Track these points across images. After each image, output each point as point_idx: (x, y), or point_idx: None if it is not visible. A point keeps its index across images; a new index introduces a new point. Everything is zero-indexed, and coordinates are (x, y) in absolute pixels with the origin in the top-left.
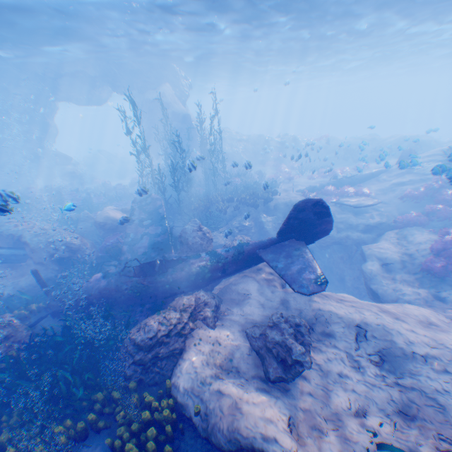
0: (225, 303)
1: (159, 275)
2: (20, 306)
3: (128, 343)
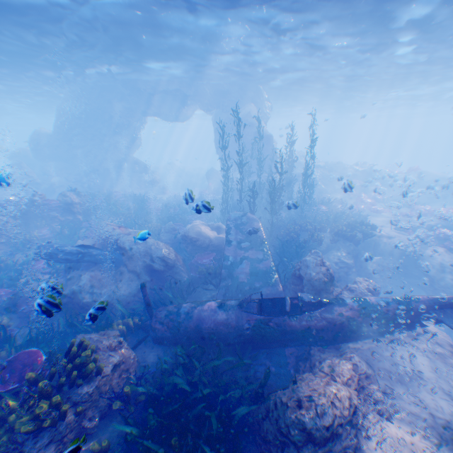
0: (381, 376)
1: (292, 320)
2: (119, 320)
3: (291, 425)
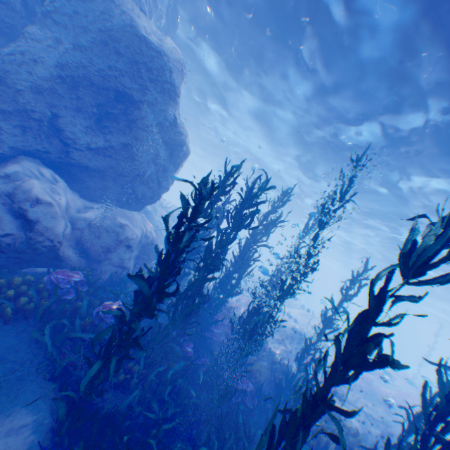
0: None
1: None
2: None
3: None
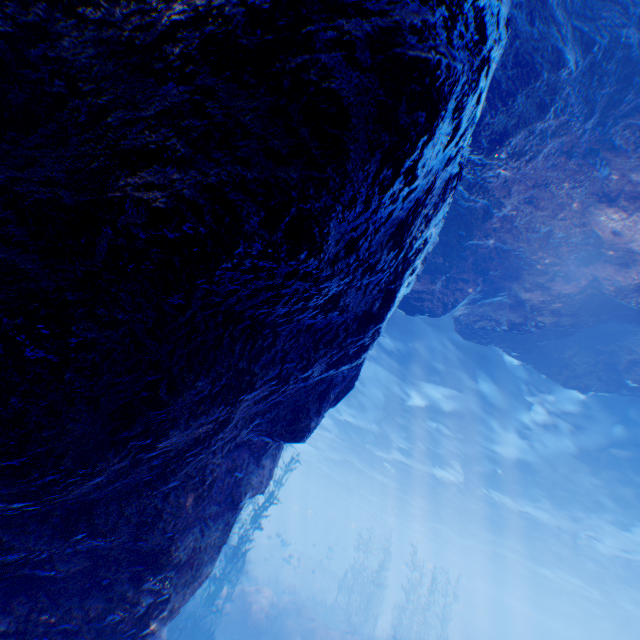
0: None
1: None
2: None
3: None
